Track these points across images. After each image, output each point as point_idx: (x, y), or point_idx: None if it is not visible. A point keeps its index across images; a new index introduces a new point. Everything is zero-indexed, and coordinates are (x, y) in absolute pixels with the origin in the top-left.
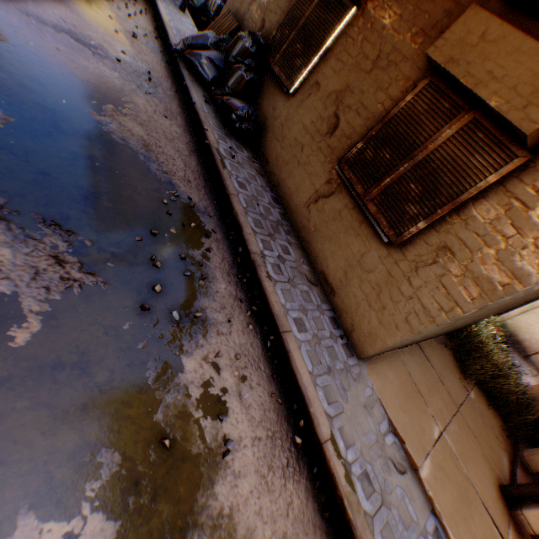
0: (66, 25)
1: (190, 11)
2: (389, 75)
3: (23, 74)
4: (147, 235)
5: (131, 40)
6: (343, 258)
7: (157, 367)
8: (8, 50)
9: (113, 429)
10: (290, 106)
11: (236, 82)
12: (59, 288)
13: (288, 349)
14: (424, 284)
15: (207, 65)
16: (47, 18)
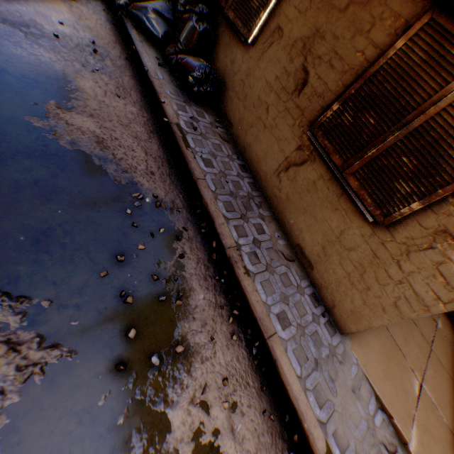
0: None
1: None
2: (371, 12)
3: None
4: (113, 264)
5: (69, 2)
6: (320, 233)
7: (142, 438)
8: None
9: None
10: (250, 59)
11: (188, 36)
12: (16, 384)
13: (275, 358)
14: (417, 270)
15: (155, 19)
16: None
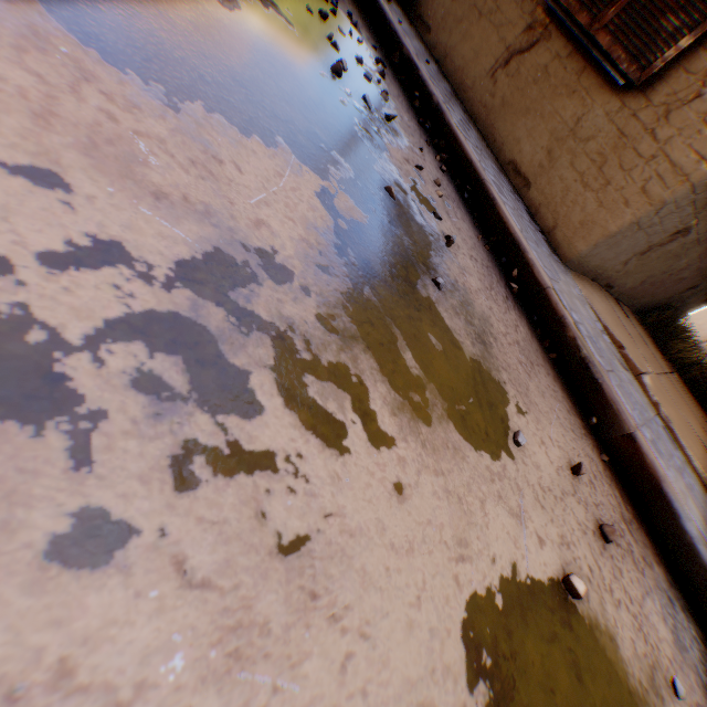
0: None
1: None
2: None
3: None
4: (317, 17)
5: None
6: (546, 134)
7: (363, 132)
8: None
9: (337, 145)
10: None
11: None
12: None
13: (494, 197)
14: (677, 132)
15: None
16: None
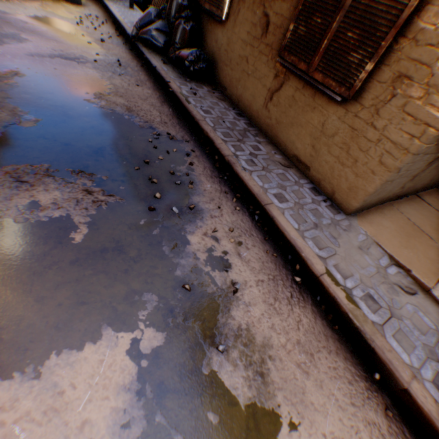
0: (56, 52)
1: (138, 6)
2: None
3: (39, 92)
4: (143, 165)
5: (101, 44)
6: (307, 136)
7: (170, 244)
8: (27, 81)
9: (148, 282)
10: (227, 31)
11: (180, 36)
12: (93, 207)
13: (272, 216)
14: (388, 121)
15: (156, 35)
16: (44, 53)
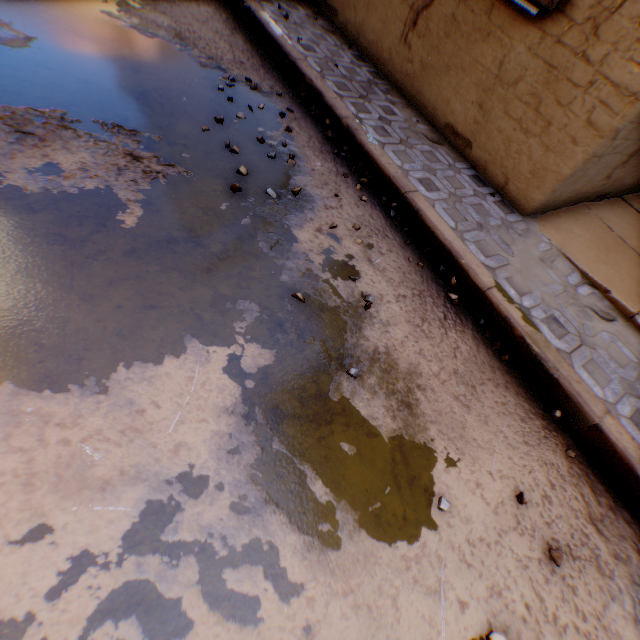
0: None
1: None
2: None
3: None
4: (214, 125)
5: None
6: (472, 88)
7: (268, 239)
8: None
9: (242, 287)
10: None
11: None
12: (145, 180)
13: (417, 209)
14: (612, 48)
15: None
16: None
